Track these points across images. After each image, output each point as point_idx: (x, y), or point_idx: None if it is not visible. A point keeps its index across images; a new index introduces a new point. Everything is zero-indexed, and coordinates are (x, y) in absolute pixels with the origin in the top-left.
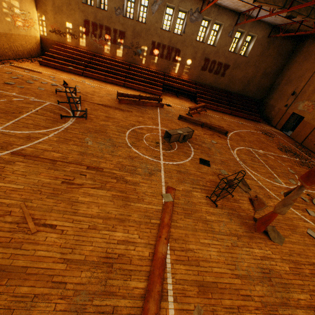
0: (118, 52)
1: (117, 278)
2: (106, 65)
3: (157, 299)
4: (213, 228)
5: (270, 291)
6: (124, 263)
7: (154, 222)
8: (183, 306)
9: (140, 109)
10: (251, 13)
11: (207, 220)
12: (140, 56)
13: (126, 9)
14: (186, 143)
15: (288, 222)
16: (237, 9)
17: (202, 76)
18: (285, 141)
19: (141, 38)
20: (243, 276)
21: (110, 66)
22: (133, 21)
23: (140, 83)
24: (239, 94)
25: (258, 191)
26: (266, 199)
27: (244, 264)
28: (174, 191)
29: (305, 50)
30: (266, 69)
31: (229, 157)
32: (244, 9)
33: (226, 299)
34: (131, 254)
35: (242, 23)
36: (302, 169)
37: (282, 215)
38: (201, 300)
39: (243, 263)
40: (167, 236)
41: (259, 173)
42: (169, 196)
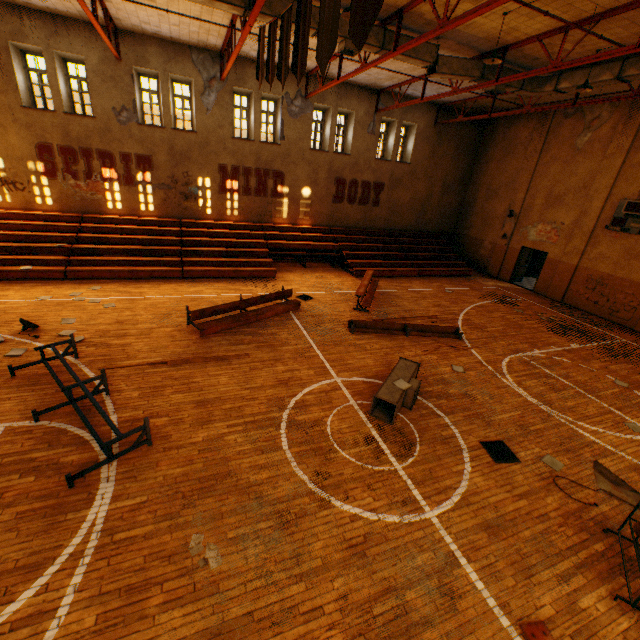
0: (143, 201)
1: None
2: (122, 236)
3: None
4: None
5: None
6: None
7: None
8: None
9: (257, 334)
10: (406, 90)
11: None
12: (199, 199)
13: (141, 107)
14: (421, 405)
15: None
16: (375, 85)
17: (339, 213)
18: (540, 306)
19: (191, 162)
20: None
21: (132, 238)
22: (166, 132)
23: (218, 260)
24: (413, 230)
25: None
26: None
27: None
28: (552, 639)
29: (501, 138)
30: (446, 178)
31: (516, 401)
32: (389, 84)
33: None
34: None
35: (392, 108)
36: (622, 365)
37: None
38: None
39: None
40: None
41: (596, 424)
42: None
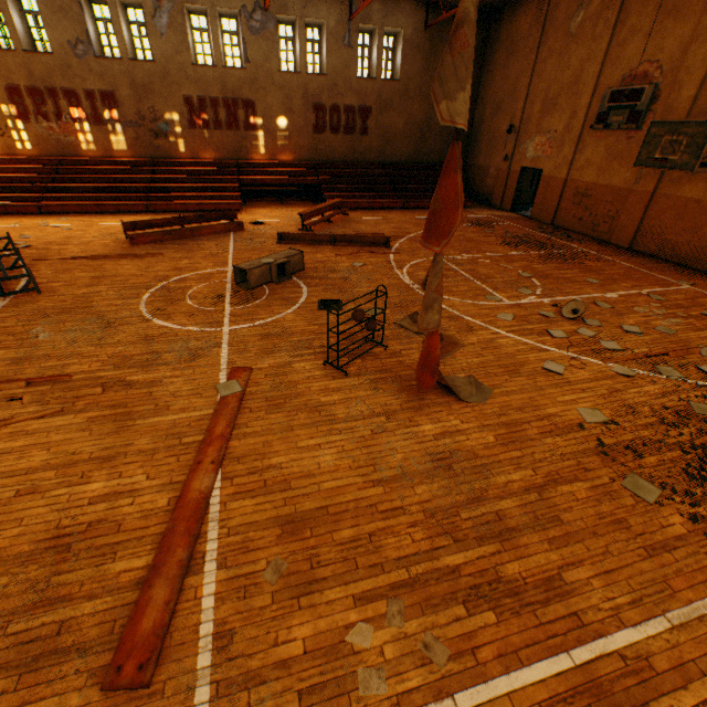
0: (115, 141)
1: (79, 568)
2: (94, 176)
3: (176, 575)
4: (334, 415)
5: (449, 487)
6: (102, 535)
7: (191, 441)
8: (241, 570)
9: (185, 244)
10: None
11: (321, 404)
12: (169, 137)
13: (98, 39)
14: (291, 282)
15: (506, 362)
16: None
17: (322, 146)
18: (520, 228)
19: (155, 96)
20: (390, 479)
21: (104, 177)
22: (124, 63)
23: (184, 195)
24: (414, 162)
25: (446, 325)
26: (463, 335)
27: (397, 457)
28: (248, 373)
29: (505, 36)
30: None
31: (390, 282)
32: None
33: (345, 528)
34: (122, 515)
35: (358, 10)
36: (550, 265)
37: (494, 354)
38: (286, 547)
39: (395, 457)
40: (218, 457)
41: (454, 295)
42: (232, 384)
